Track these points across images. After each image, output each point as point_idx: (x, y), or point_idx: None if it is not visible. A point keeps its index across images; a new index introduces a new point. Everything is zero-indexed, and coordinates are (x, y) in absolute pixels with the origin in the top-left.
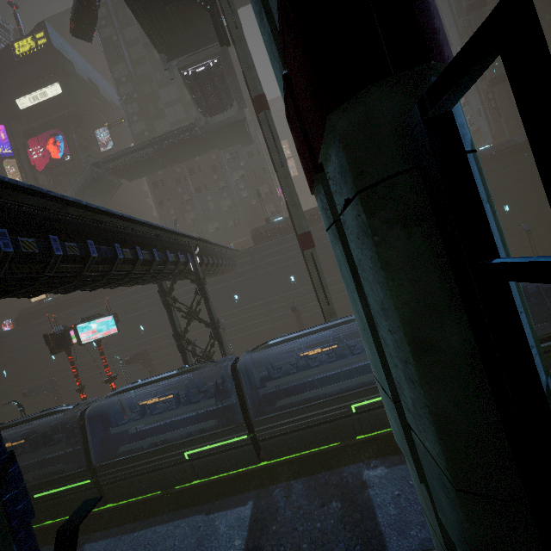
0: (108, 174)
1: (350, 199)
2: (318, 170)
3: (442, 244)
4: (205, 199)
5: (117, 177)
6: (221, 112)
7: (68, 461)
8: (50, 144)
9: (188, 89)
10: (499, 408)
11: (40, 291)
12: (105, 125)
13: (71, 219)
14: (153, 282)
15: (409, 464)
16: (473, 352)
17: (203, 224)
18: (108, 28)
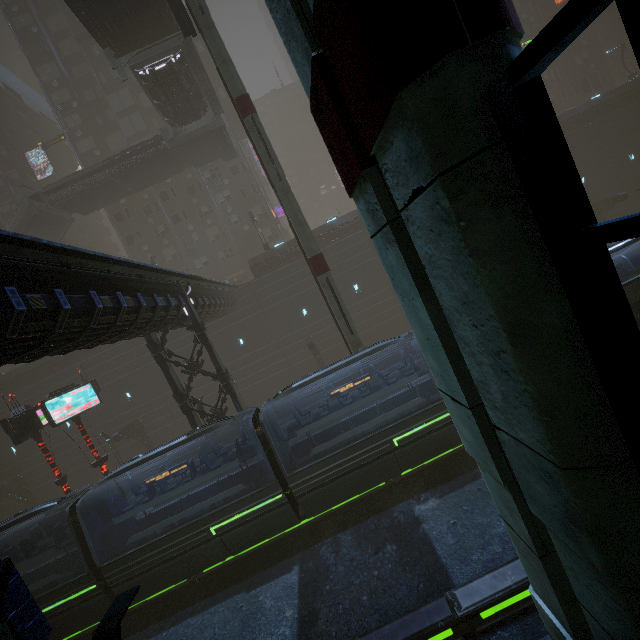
0: (53, 208)
1: (424, 187)
2: (365, 165)
3: (534, 221)
4: (185, 229)
5: (66, 211)
6: (193, 120)
7: (61, 570)
8: None
9: (146, 92)
10: (602, 377)
11: None
12: (38, 145)
13: (29, 265)
14: (140, 335)
15: (485, 474)
16: (571, 327)
17: (187, 259)
18: (22, 16)
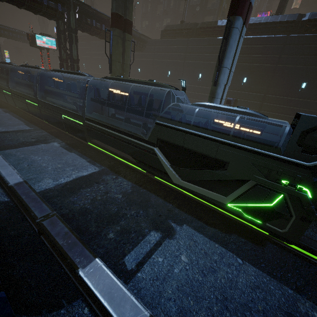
0: None
1: None
2: None
3: None
4: None
5: None
6: None
7: None
8: None
9: None
10: None
11: None
12: None
13: None
14: (48, 18)
15: None
16: None
17: (161, 16)
18: None
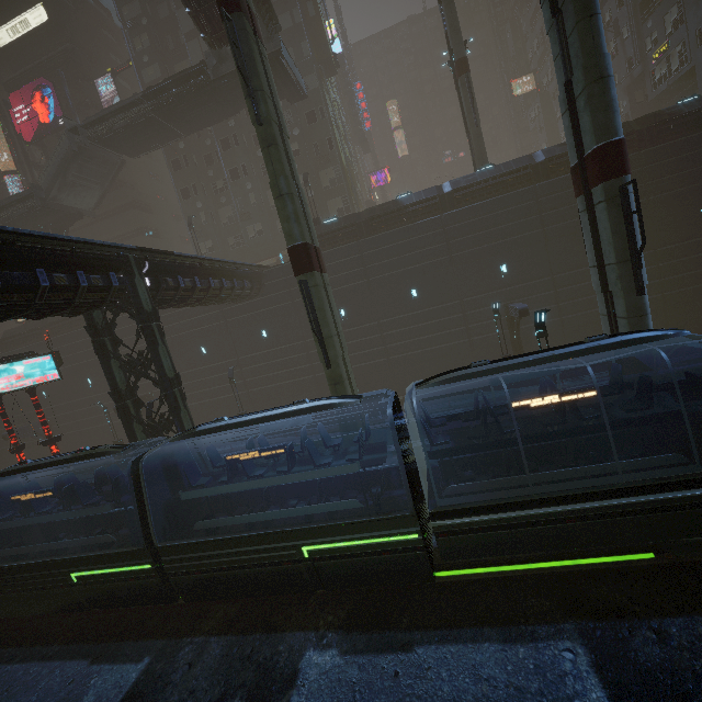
0: (99, 146)
1: None
2: None
3: None
4: (243, 187)
5: (116, 152)
6: None
7: None
8: (37, 101)
9: None
10: None
11: None
12: (107, 71)
13: None
14: (67, 315)
15: None
16: None
17: (240, 225)
18: None
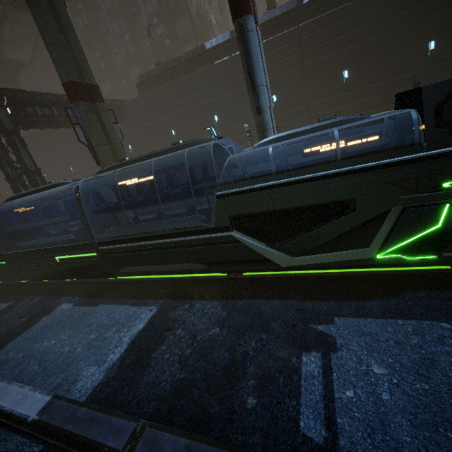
0: (18, 10)
1: None
2: None
3: None
4: (123, 39)
5: None
6: None
7: None
8: None
9: None
10: None
11: None
12: None
13: None
14: None
15: None
16: None
17: (125, 69)
18: None
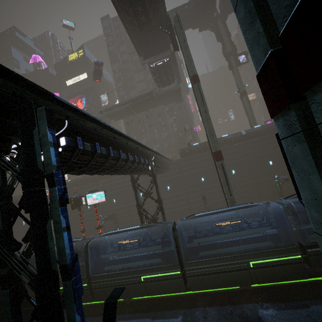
0: (105, 117)
1: None
2: (292, 101)
3: None
4: (153, 131)
5: (109, 119)
6: (168, 85)
7: None
8: (78, 102)
9: (151, 73)
10: None
11: (83, 172)
12: (105, 92)
13: (104, 135)
14: (129, 174)
15: None
16: None
17: (151, 145)
18: (112, 46)
